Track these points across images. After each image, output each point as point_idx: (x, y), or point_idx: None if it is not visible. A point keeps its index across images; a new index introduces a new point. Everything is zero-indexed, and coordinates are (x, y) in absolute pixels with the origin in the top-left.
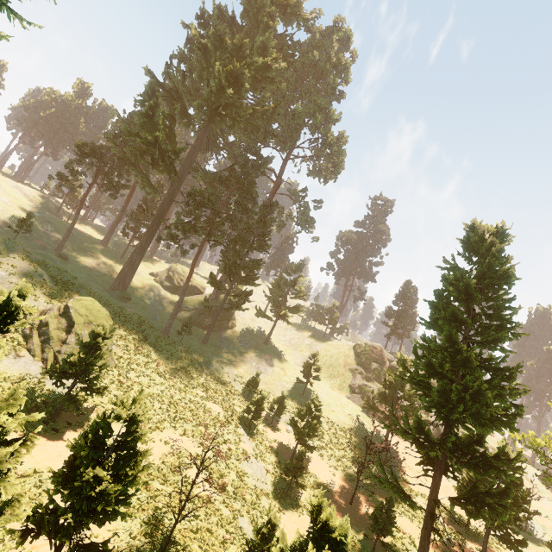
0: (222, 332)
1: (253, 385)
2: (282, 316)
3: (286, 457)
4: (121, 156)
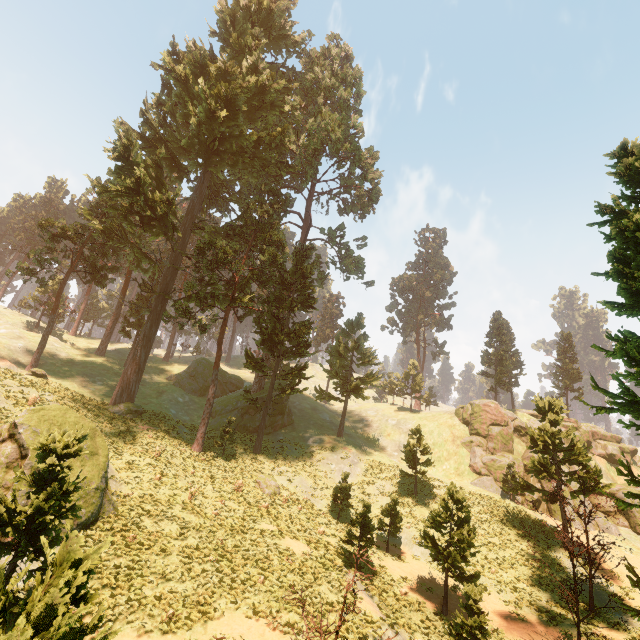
0: (277, 433)
1: (342, 496)
2: (353, 391)
3: (435, 606)
4: (101, 229)
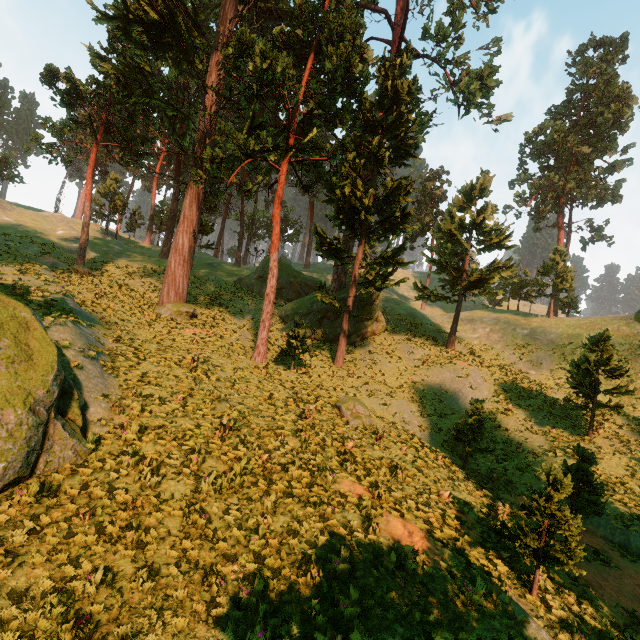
0: (365, 342)
1: (472, 436)
2: (473, 285)
3: None
4: (114, 75)
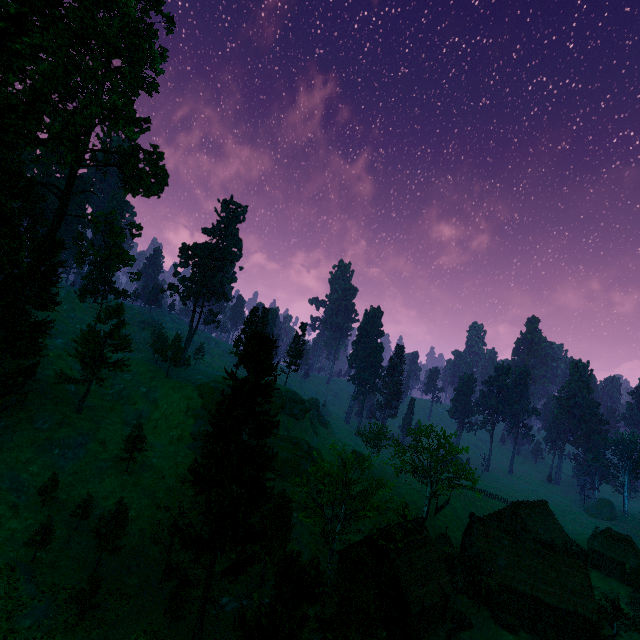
0: None
1: (48, 493)
2: (96, 379)
3: (90, 568)
4: None
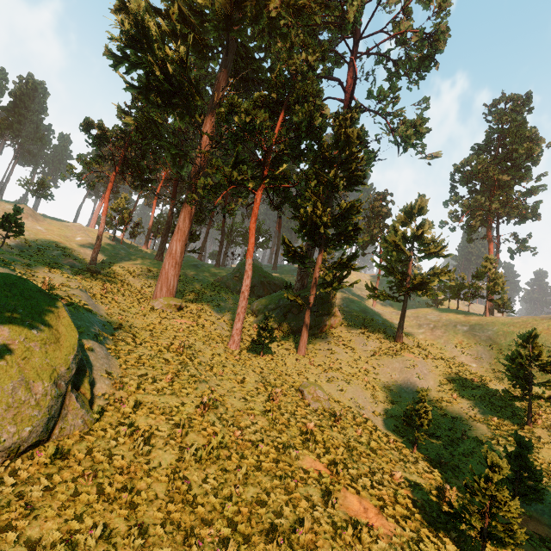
0: (324, 334)
1: (420, 422)
2: (416, 287)
3: None
4: (133, 125)
